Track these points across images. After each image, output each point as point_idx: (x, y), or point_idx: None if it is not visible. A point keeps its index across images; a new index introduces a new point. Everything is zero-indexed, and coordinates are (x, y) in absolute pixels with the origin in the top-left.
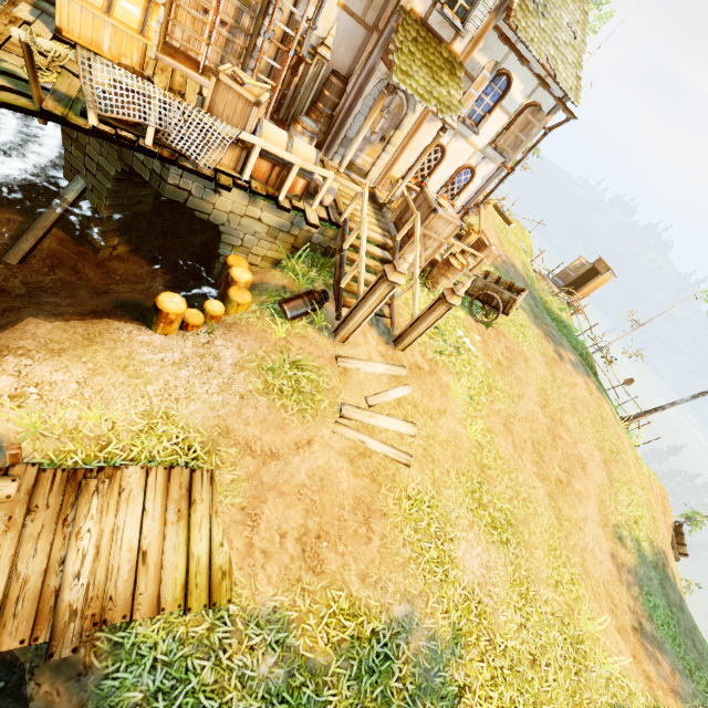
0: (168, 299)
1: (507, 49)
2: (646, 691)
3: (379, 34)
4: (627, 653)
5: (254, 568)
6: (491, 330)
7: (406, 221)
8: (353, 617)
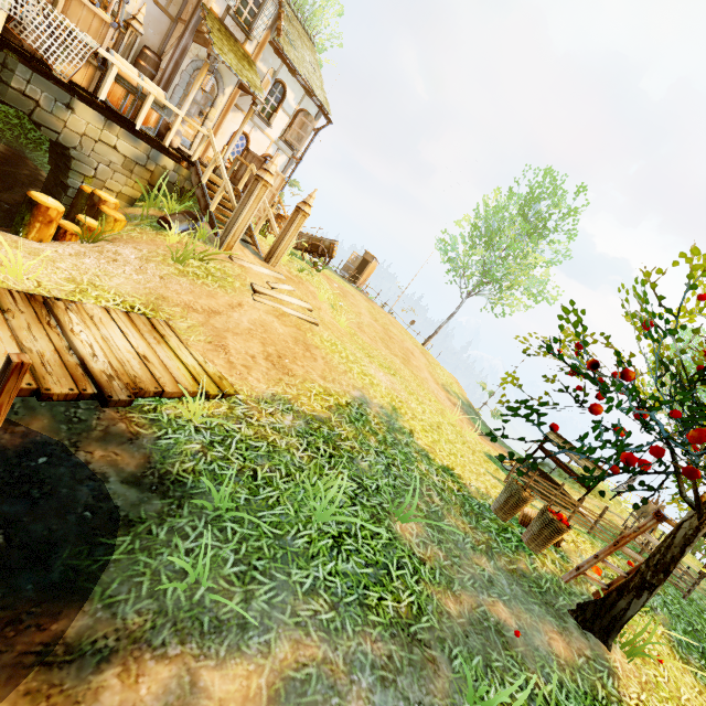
0: (42, 197)
1: (278, 64)
2: (494, 451)
3: (187, 22)
4: (478, 437)
5: (242, 375)
6: (323, 275)
7: (241, 177)
8: (330, 396)
